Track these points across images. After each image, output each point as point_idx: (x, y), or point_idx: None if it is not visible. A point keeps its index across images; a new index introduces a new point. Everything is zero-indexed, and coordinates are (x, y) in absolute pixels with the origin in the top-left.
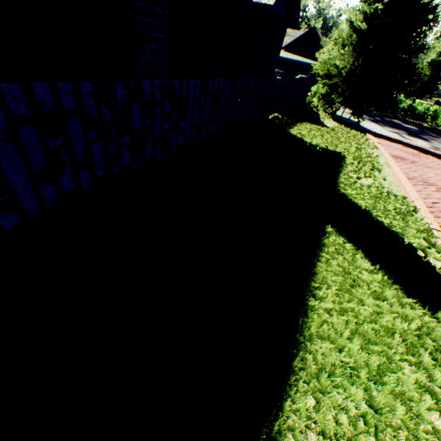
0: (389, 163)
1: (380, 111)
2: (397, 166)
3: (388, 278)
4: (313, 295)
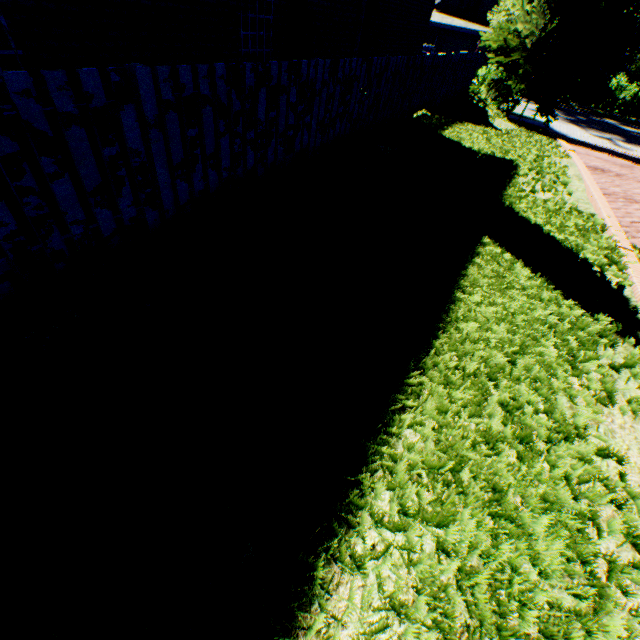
0: (582, 176)
1: (585, 107)
2: (592, 179)
3: (549, 285)
4: (462, 293)
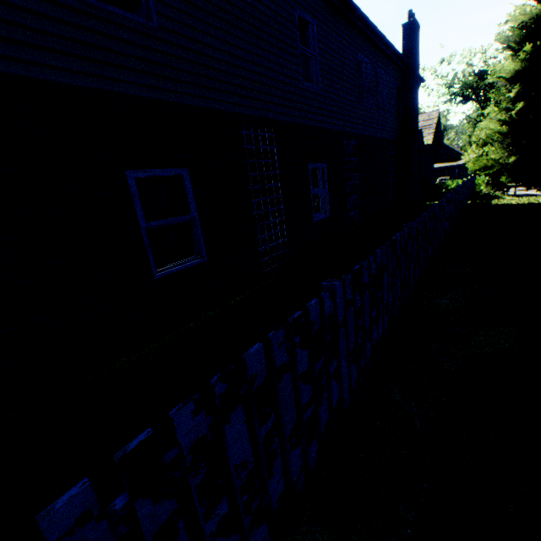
0: None
1: None
2: None
3: None
4: None
